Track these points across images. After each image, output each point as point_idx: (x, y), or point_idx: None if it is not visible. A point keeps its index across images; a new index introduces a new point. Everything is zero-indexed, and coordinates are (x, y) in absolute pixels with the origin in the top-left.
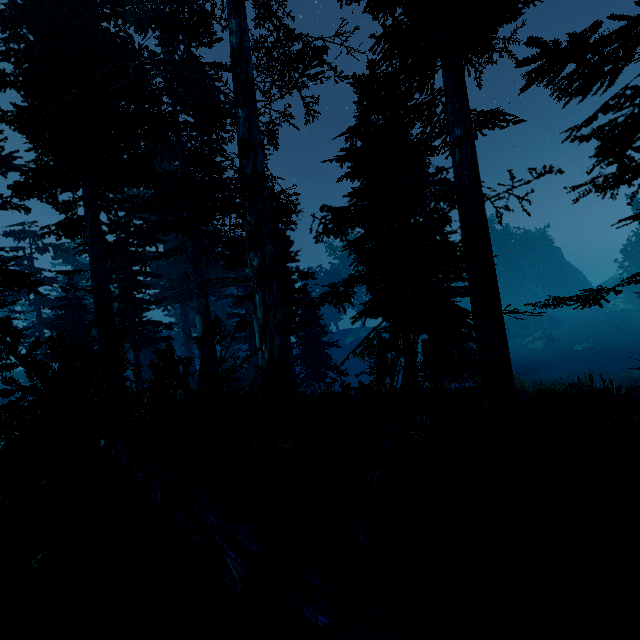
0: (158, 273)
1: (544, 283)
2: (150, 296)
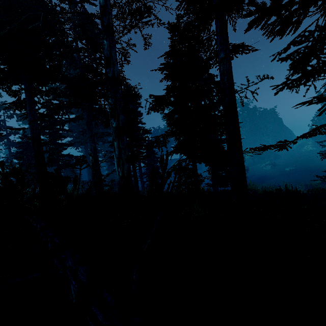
0: (72, 129)
1: (272, 136)
2: (68, 141)
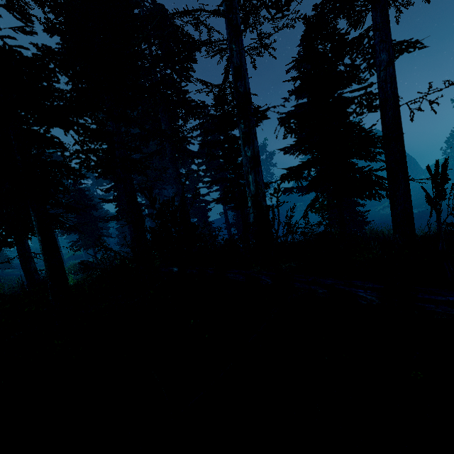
0: None
1: None
2: None
